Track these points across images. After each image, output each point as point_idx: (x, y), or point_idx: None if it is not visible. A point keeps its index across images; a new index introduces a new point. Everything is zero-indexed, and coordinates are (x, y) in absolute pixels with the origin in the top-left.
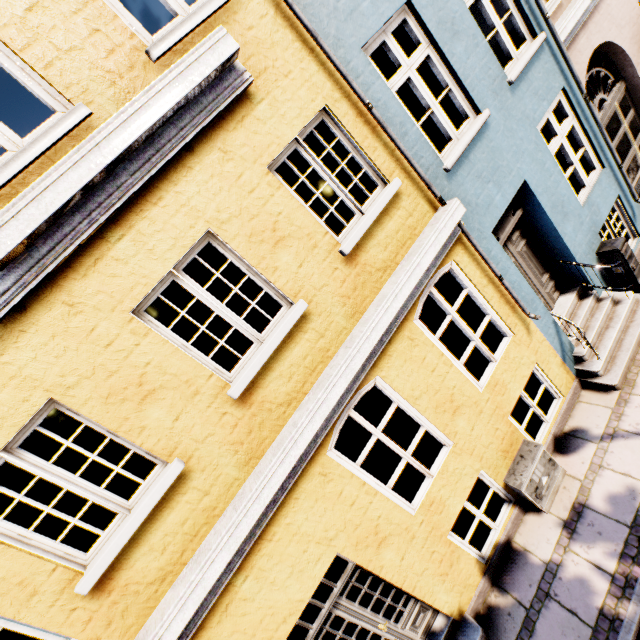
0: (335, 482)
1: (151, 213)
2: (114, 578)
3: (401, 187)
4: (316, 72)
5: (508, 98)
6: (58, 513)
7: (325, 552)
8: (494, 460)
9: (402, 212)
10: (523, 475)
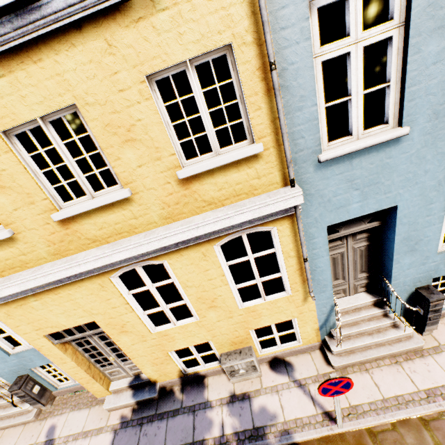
0: (108, 293)
1: (30, 68)
2: None
3: (264, 152)
4: (239, 2)
5: None
6: None
7: (87, 316)
8: (223, 342)
9: (252, 172)
10: (230, 361)
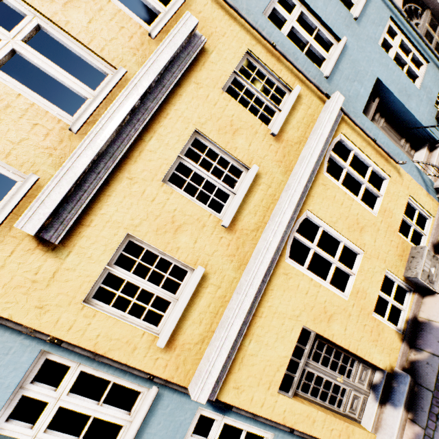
0: (293, 279)
1: (164, 123)
2: (176, 340)
3: (300, 91)
4: (239, 31)
5: (356, 28)
6: (139, 302)
7: (295, 325)
8: (394, 262)
9: (304, 106)
10: (417, 268)
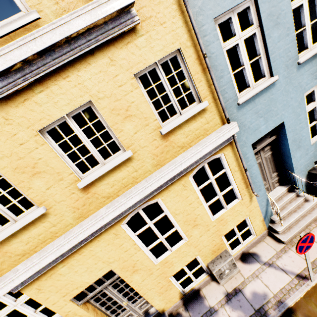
0: (120, 239)
1: (61, 83)
2: (1, 247)
3: (208, 106)
4: (180, 26)
5: (294, 72)
6: None
7: (105, 267)
8: (206, 253)
9: (203, 120)
10: (217, 266)
